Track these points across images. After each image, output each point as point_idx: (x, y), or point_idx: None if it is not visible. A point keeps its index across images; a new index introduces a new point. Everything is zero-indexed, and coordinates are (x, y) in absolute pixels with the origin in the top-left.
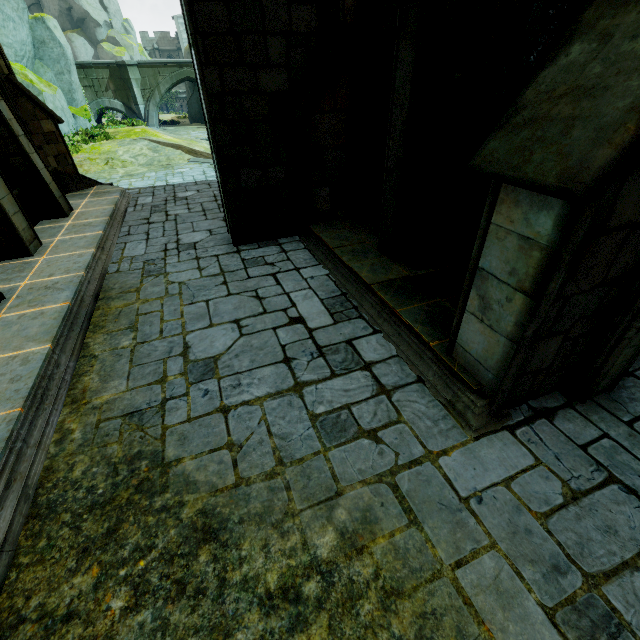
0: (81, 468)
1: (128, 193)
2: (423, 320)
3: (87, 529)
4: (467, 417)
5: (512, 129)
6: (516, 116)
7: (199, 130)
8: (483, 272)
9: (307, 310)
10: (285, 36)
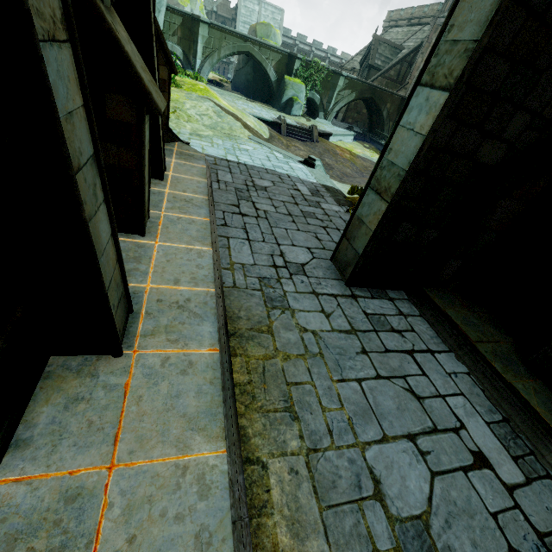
0: None
1: (207, 161)
2: None
3: None
4: None
5: None
6: None
7: (242, 101)
8: None
9: (482, 440)
10: (532, 116)
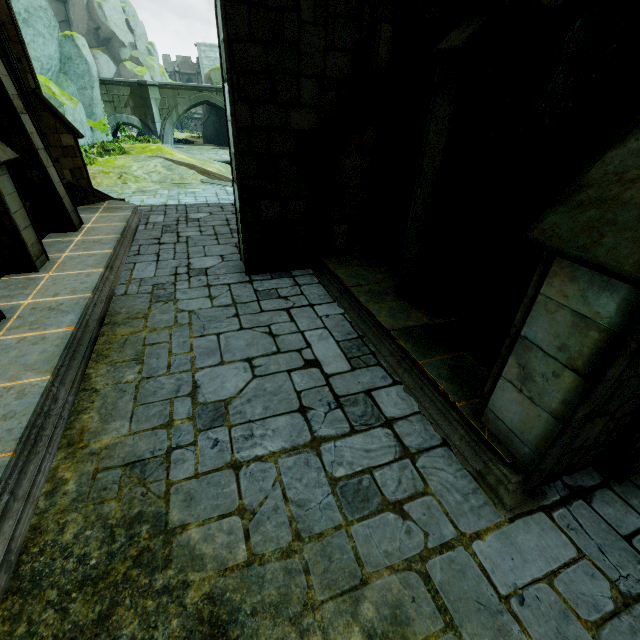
0: (73, 530)
1: (140, 210)
2: (447, 375)
3: (75, 613)
4: (500, 493)
5: (576, 206)
6: (580, 193)
7: (212, 151)
8: (526, 341)
9: (323, 352)
10: (318, 79)
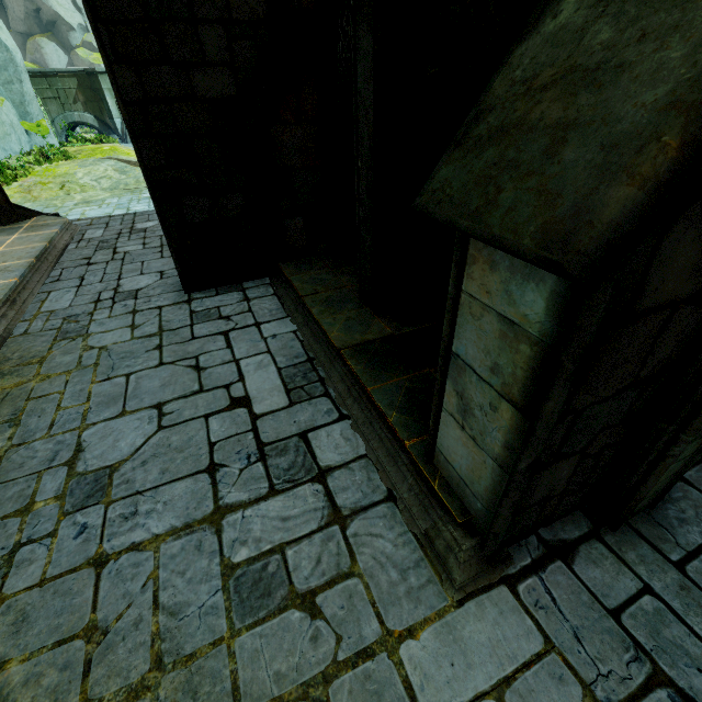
0: None
1: (75, 225)
2: (401, 404)
3: None
4: (449, 564)
5: (472, 146)
6: (478, 124)
7: None
8: (458, 360)
9: (257, 386)
10: (224, 25)
